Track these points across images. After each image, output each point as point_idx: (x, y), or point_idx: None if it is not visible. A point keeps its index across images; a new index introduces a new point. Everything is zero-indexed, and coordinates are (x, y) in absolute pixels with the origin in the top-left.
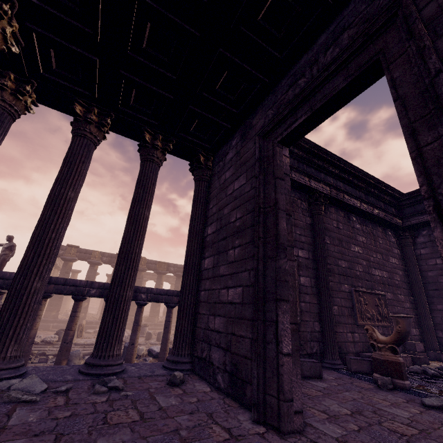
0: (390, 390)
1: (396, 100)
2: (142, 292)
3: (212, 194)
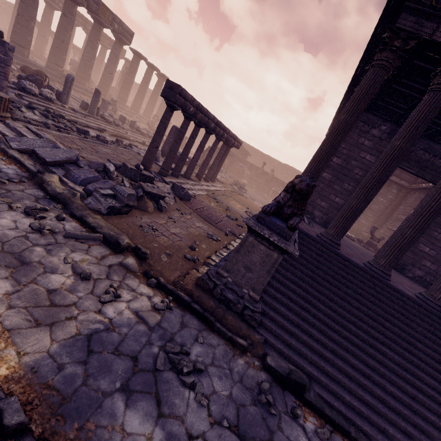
0: None
1: None
2: (226, 132)
3: (348, 140)
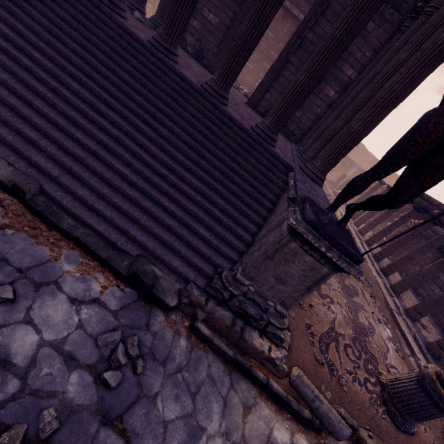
0: None
1: (304, 18)
2: None
3: None
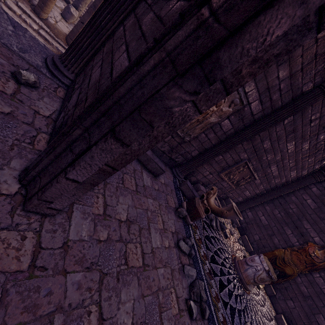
0: (178, 217)
1: None
2: None
3: None
